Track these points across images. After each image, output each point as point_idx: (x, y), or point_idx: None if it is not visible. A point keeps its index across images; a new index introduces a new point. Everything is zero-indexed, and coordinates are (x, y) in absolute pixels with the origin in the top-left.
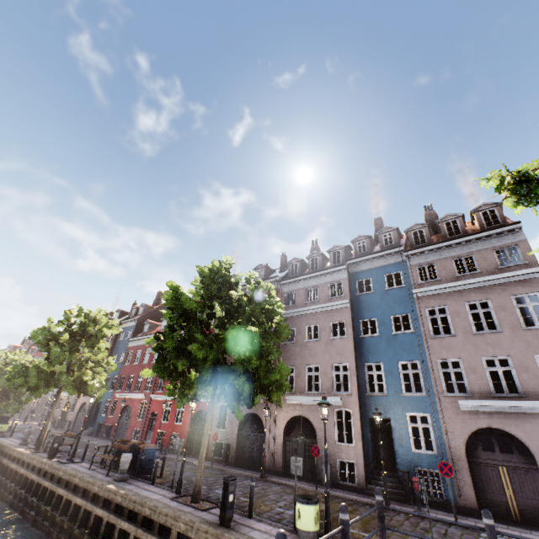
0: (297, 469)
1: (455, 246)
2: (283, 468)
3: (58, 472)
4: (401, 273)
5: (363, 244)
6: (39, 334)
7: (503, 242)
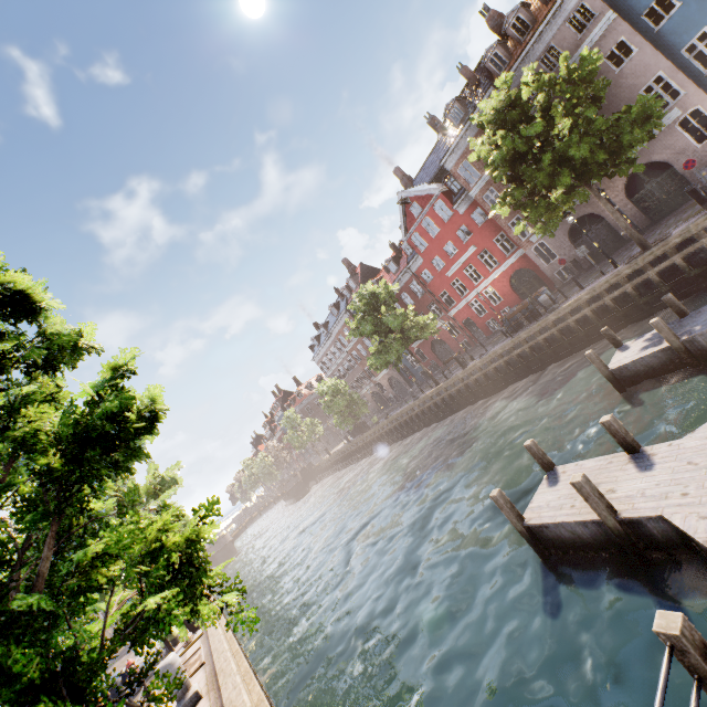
0: None
1: None
2: (649, 221)
3: (495, 354)
4: None
5: None
6: (363, 327)
7: None
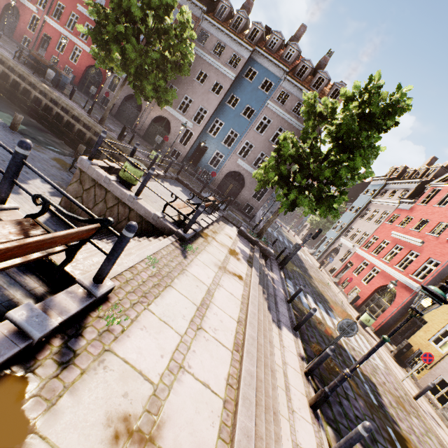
0: (158, 141)
1: None
2: (144, 135)
3: None
4: (273, 85)
5: (275, 42)
6: None
7: None
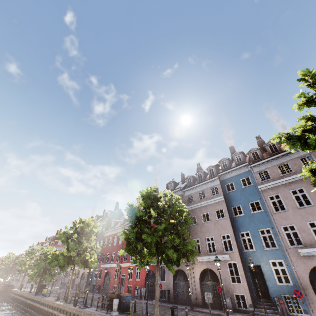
0: (209, 299)
1: (276, 158)
2: (203, 302)
3: (81, 313)
4: (249, 177)
5: (225, 163)
6: (62, 236)
7: (303, 153)
